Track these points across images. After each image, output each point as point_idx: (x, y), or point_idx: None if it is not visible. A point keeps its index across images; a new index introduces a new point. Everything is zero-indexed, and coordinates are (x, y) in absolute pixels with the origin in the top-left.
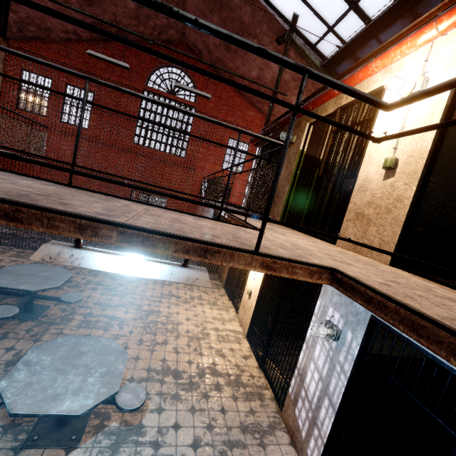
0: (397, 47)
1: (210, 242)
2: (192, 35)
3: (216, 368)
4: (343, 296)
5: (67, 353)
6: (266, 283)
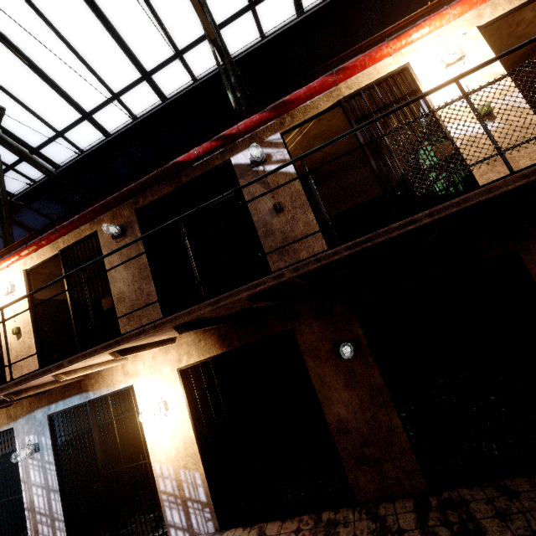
0: None
1: None
2: None
3: None
4: (29, 421)
5: None
6: None
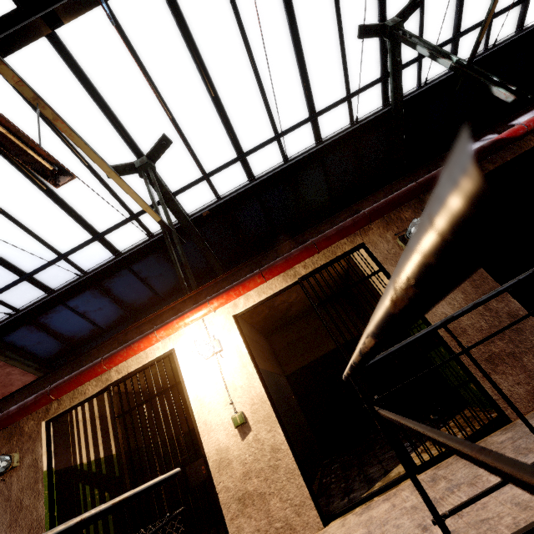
0: (180, 320)
1: None
2: None
3: None
4: None
5: None
6: None
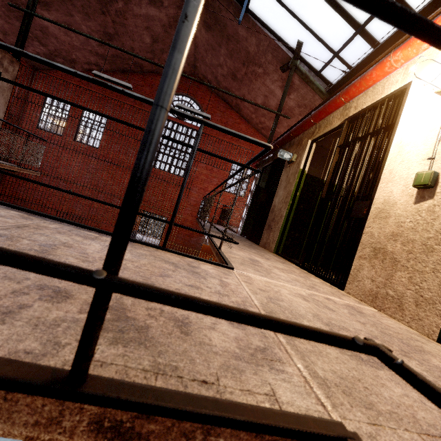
0: None
1: None
2: (202, 68)
3: None
4: None
5: None
6: None
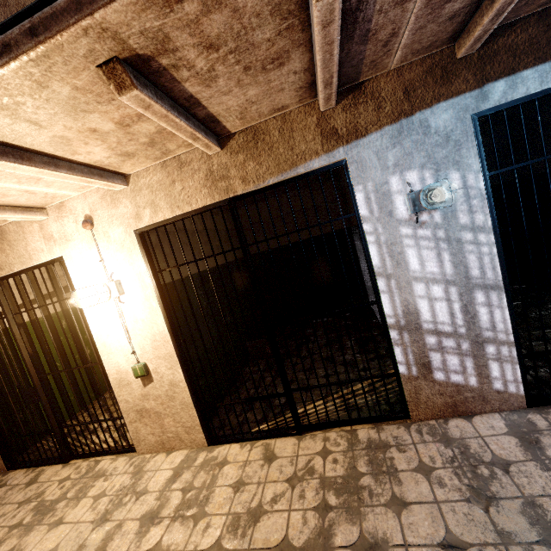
0: None
1: None
2: None
3: (299, 542)
4: (403, 139)
5: None
6: (170, 312)
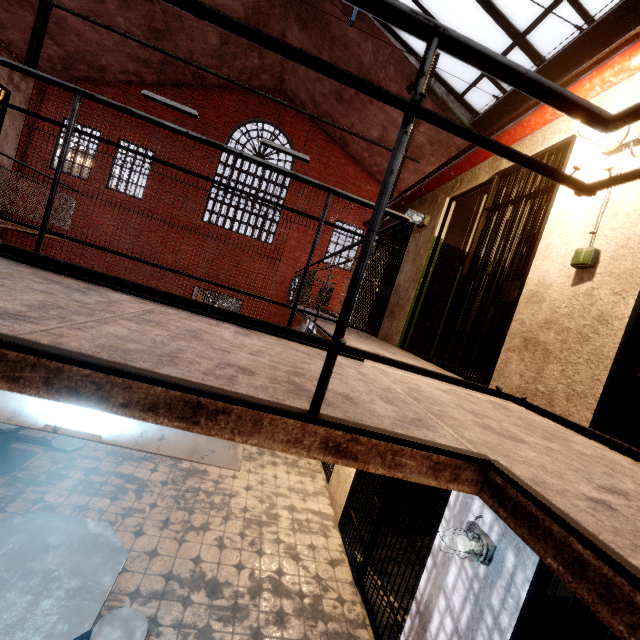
0: (597, 73)
1: (204, 389)
2: (293, 82)
3: (283, 580)
4: None
5: (21, 547)
6: None
